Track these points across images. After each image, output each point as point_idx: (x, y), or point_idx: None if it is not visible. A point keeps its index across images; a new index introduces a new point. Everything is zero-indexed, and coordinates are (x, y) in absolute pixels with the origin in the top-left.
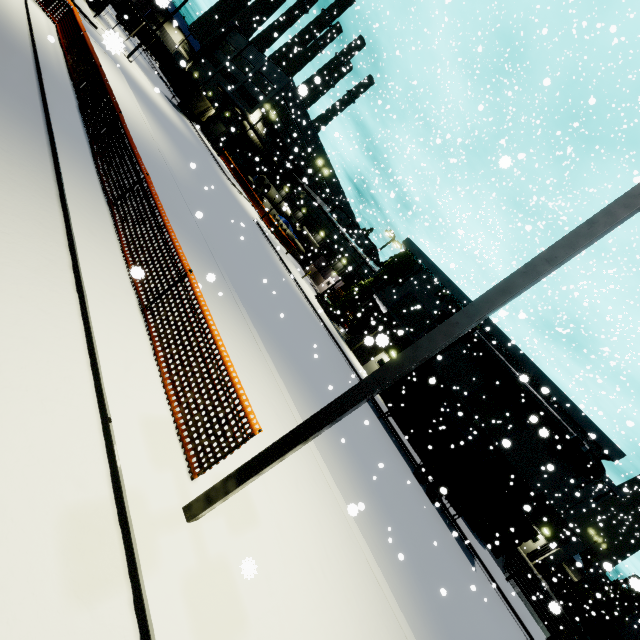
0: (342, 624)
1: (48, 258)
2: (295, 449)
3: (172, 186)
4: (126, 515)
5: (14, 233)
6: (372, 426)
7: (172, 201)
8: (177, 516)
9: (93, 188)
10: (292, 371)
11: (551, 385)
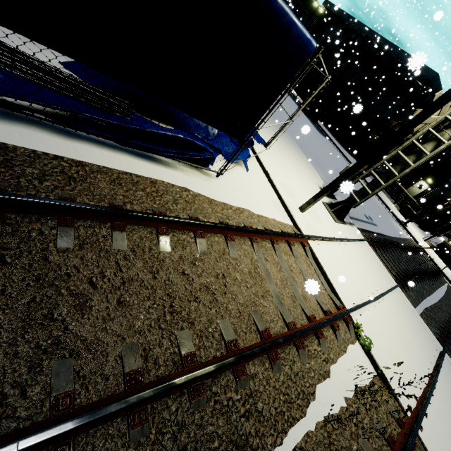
0: None
1: None
2: None
3: None
4: None
5: None
6: None
7: None
8: None
9: None
10: None
11: (400, 52)
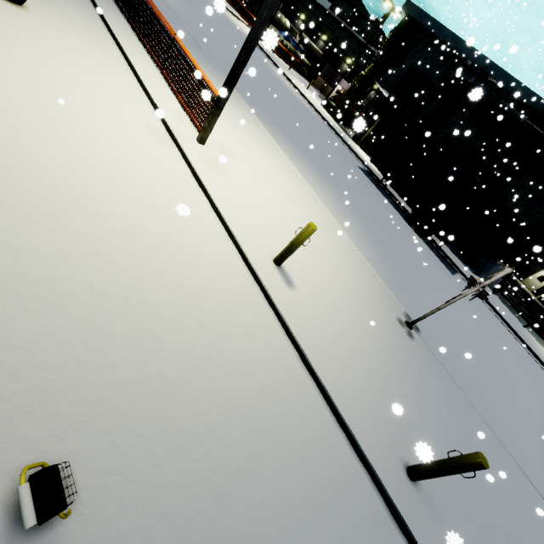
0: (292, 207)
1: (108, 46)
2: (230, 88)
3: (167, 10)
4: (171, 131)
5: (89, 33)
6: (364, 186)
7: (169, 21)
8: (194, 140)
9: (115, 11)
10: (282, 135)
11: None
